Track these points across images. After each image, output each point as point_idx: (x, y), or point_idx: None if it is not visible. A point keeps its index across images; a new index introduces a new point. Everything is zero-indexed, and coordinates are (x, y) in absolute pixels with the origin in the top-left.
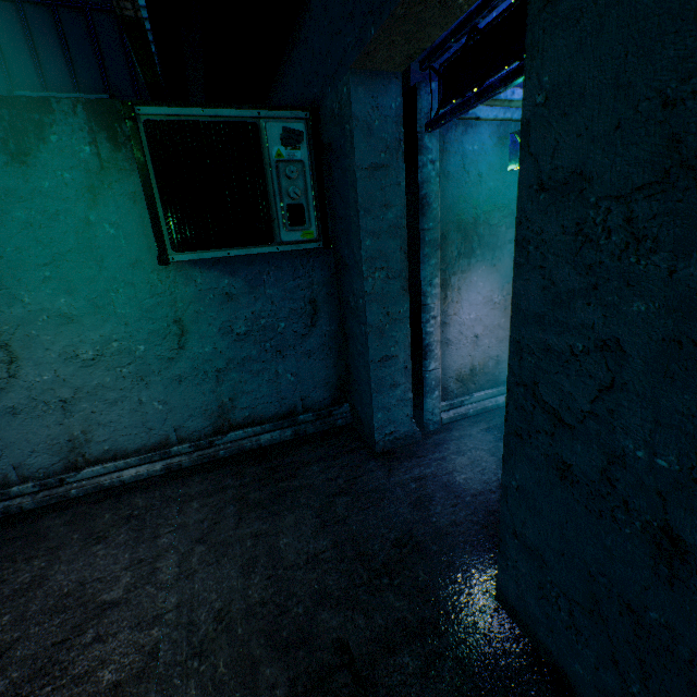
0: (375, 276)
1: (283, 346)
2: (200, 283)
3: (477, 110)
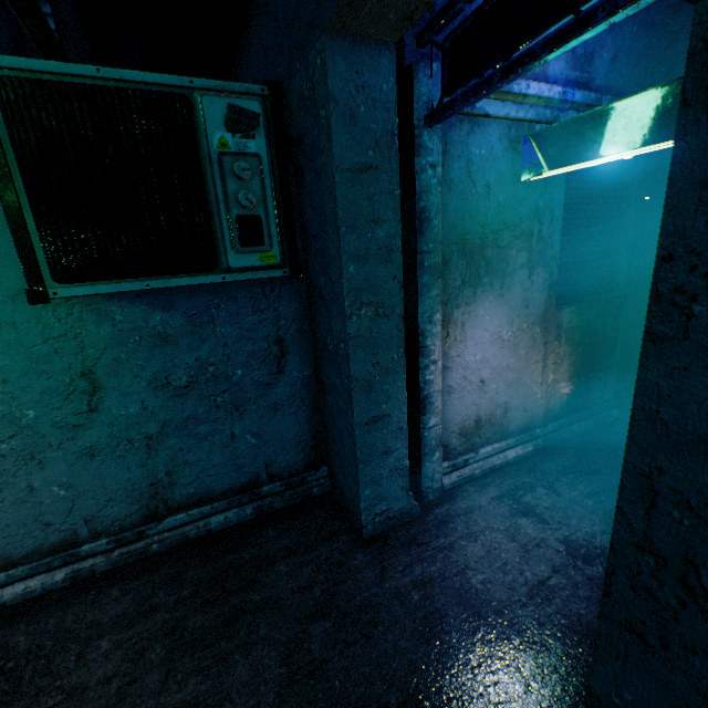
0: (361, 313)
1: (240, 400)
2: (120, 321)
3: (486, 104)
